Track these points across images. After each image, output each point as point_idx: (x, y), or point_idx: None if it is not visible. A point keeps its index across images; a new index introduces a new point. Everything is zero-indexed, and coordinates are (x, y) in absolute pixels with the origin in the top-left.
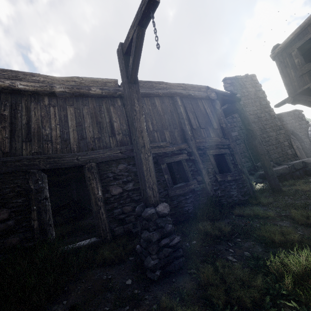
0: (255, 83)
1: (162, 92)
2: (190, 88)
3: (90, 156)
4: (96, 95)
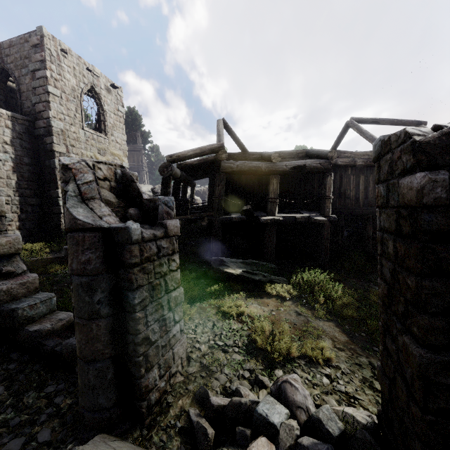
0: None
1: None
2: None
3: (369, 211)
4: None
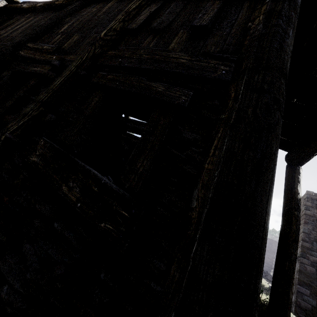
0: None
1: None
2: None
3: None
4: (58, 6)
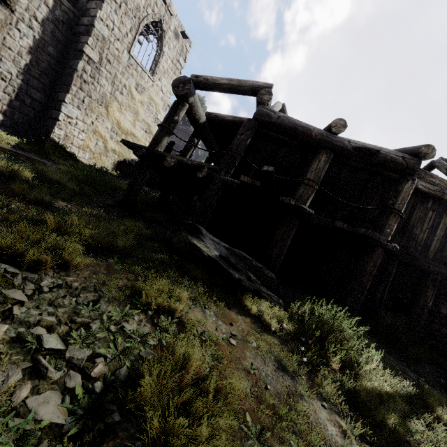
0: None
1: None
2: None
3: (440, 270)
4: None
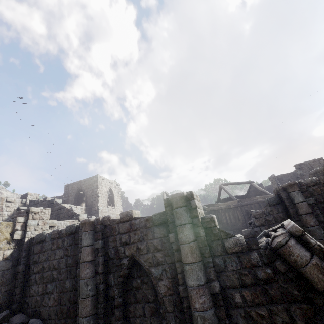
0: (322, 165)
1: (254, 202)
2: (266, 197)
3: (234, 228)
4: (232, 207)
